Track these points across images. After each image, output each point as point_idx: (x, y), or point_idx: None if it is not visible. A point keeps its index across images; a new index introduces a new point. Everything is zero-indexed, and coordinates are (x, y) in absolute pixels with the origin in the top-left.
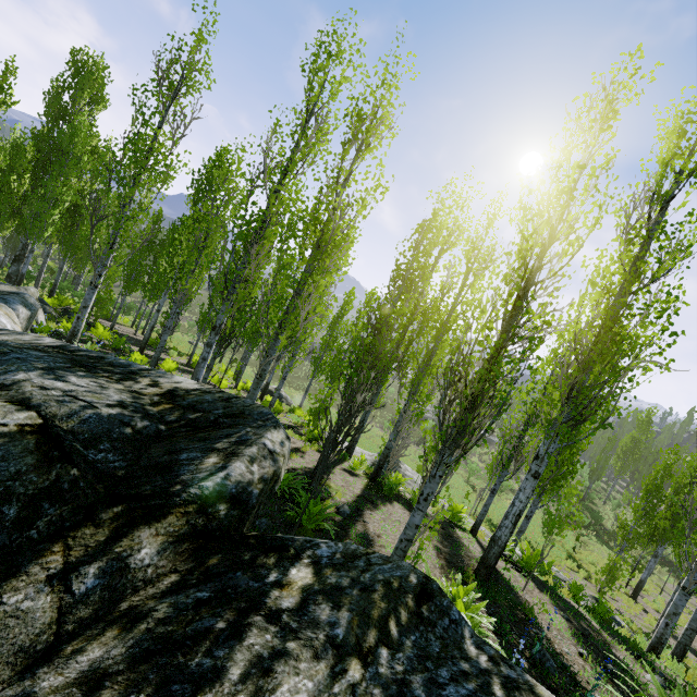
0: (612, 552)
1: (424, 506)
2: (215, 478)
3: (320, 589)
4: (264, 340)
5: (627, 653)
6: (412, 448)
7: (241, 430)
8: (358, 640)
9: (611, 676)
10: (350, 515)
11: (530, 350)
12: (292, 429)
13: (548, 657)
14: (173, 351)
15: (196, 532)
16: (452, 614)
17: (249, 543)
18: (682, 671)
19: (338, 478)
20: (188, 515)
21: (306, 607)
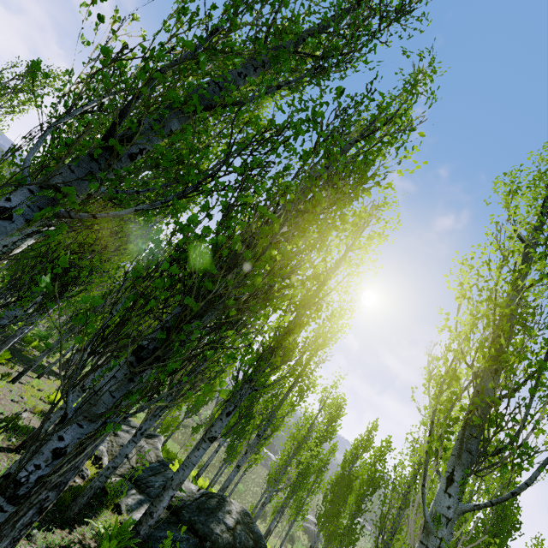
0: None
1: None
2: None
3: None
4: None
5: None
6: None
7: None
8: None
9: None
10: None
11: None
12: None
13: None
14: None
15: None
16: None
17: None
18: None
19: None
20: None
21: None
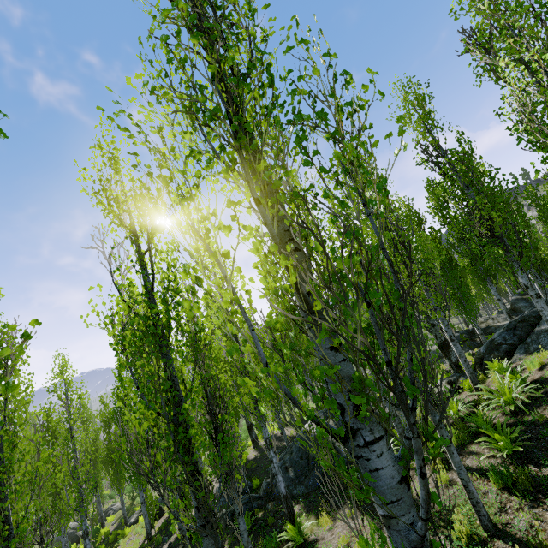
0: None
1: None
2: None
3: None
4: None
5: None
6: None
7: None
8: None
9: None
10: None
11: None
12: None
13: None
14: None
15: None
16: None
17: None
18: None
19: None
20: None
21: None
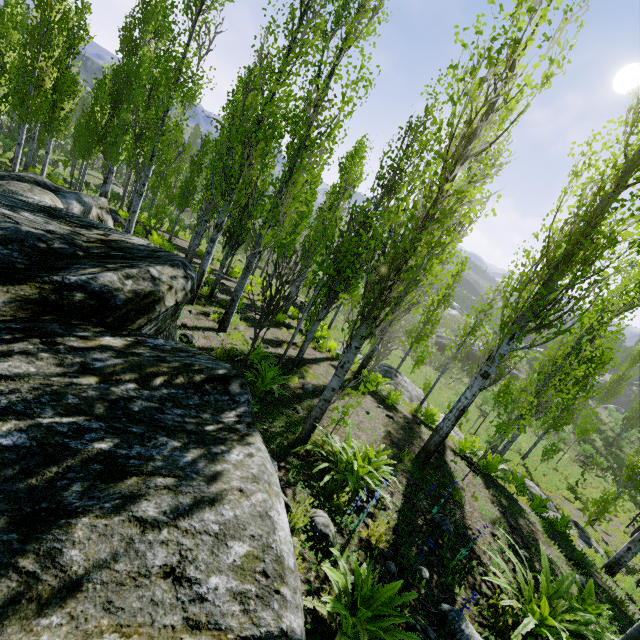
0: (627, 497)
1: (340, 373)
2: (81, 276)
3: (119, 350)
4: (251, 235)
5: (560, 555)
6: (430, 372)
7: (140, 262)
8: (112, 373)
9: (519, 559)
10: (312, 392)
11: (441, 222)
12: (299, 331)
13: (447, 522)
14: (216, 261)
15: (46, 301)
16: (238, 398)
17: (89, 320)
18: (635, 593)
19: (320, 369)
20: (43, 290)
21: (90, 350)
